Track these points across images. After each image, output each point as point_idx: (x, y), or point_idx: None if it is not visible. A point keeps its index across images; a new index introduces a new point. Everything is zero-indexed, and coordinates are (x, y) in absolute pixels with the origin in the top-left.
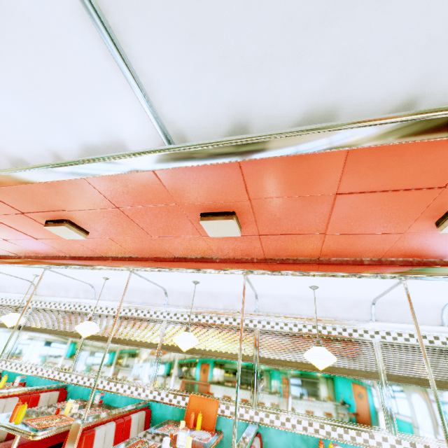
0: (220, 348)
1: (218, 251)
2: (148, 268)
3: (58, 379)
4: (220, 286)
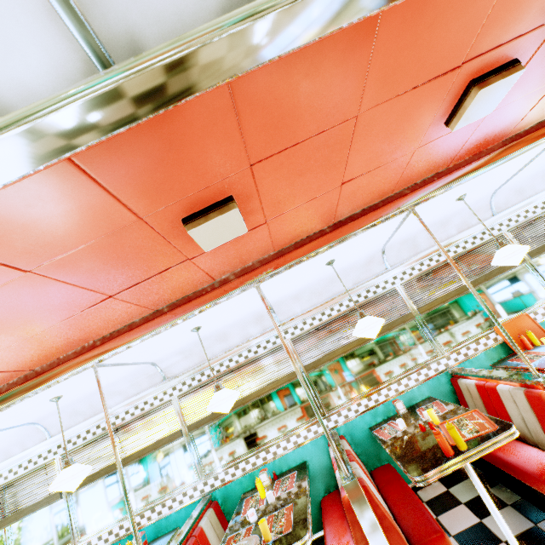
0: (484, 271)
1: None
2: (483, 168)
3: (316, 436)
4: (474, 195)
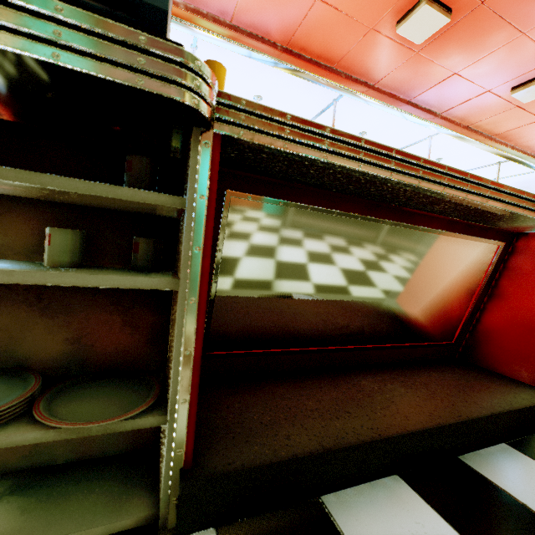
0: None
1: (457, 109)
2: (388, 105)
3: None
4: None
